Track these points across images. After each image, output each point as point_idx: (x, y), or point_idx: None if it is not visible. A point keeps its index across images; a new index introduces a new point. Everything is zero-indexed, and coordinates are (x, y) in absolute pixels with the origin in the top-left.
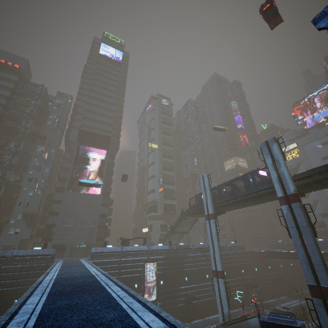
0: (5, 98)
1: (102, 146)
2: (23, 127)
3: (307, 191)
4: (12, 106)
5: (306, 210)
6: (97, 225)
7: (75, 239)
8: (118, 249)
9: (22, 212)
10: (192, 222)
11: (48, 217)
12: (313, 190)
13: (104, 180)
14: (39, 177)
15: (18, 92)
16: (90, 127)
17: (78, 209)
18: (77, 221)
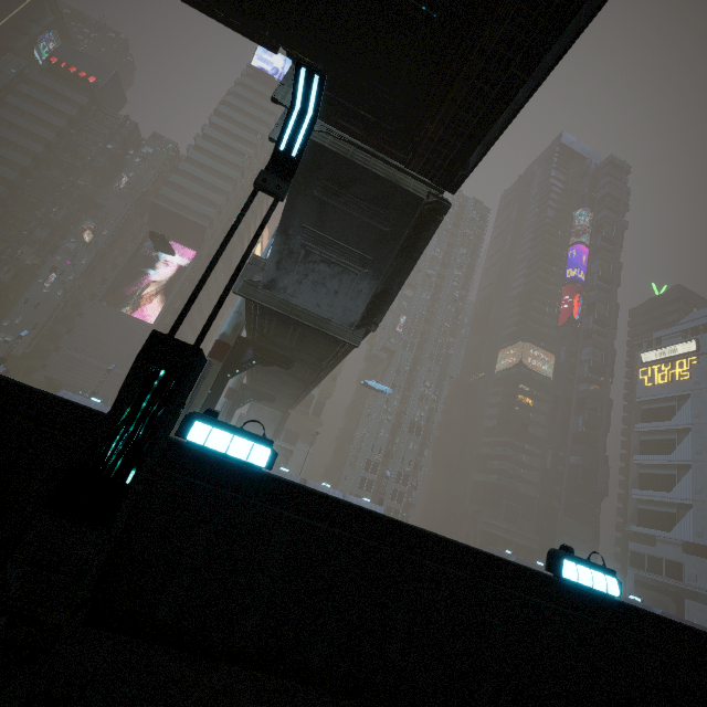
0: (58, 132)
1: (191, 243)
2: (70, 183)
3: (308, 362)
4: (65, 146)
5: (204, 374)
6: (126, 372)
7: (81, 381)
8: (101, 408)
9: (25, 314)
10: (275, 420)
11: (63, 335)
12: (313, 361)
13: (180, 305)
14: (68, 268)
15: (82, 125)
16: (175, 203)
17: (104, 336)
18: (96, 354)
